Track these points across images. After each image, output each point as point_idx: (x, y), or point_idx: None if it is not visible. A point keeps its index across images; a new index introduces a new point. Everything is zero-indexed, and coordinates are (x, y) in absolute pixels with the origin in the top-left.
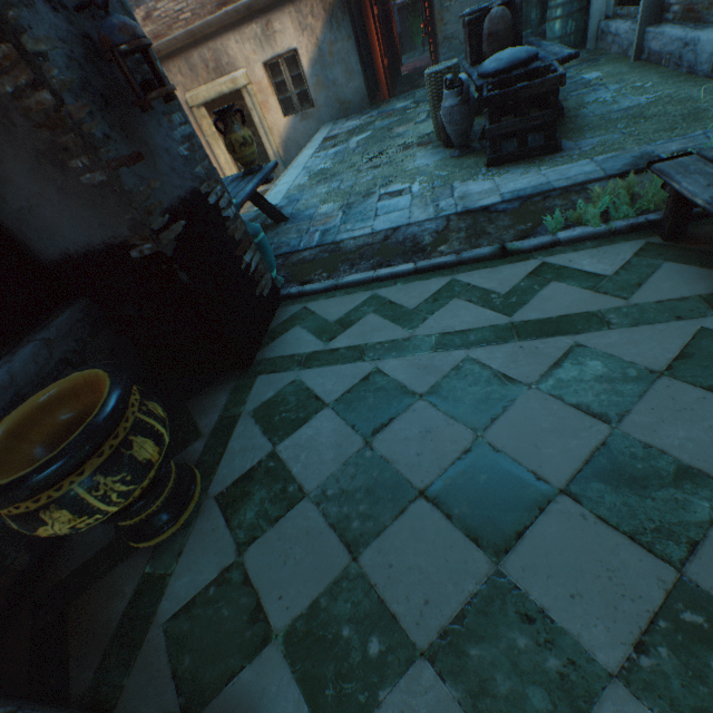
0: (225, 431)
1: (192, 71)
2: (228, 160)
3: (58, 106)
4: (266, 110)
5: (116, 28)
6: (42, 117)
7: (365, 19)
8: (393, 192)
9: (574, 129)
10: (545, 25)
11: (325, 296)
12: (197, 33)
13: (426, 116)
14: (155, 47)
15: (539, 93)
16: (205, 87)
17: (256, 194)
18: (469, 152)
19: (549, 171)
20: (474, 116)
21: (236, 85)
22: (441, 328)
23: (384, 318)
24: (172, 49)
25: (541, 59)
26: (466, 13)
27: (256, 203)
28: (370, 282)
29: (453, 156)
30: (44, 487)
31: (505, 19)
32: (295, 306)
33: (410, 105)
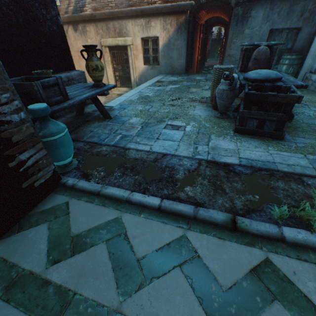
0: None
1: (107, 30)
2: (112, 75)
3: None
4: (136, 59)
5: None
6: None
7: (195, 36)
8: (175, 125)
9: (291, 127)
10: (277, 65)
11: (87, 198)
12: (115, 14)
13: (208, 87)
14: (93, 13)
15: (282, 101)
16: (111, 39)
17: (96, 99)
18: (226, 117)
19: (275, 152)
20: (234, 99)
21: (126, 43)
22: (150, 315)
23: (111, 257)
24: (101, 17)
25: (283, 81)
26: (245, 44)
27: (95, 103)
28: (123, 201)
29: (216, 116)
30: None
31: (266, 53)
32: (62, 197)
33: (203, 79)
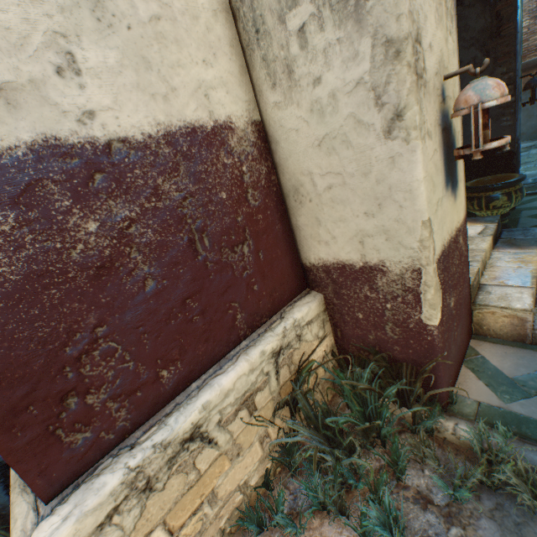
0: (513, 220)
1: None
2: None
3: (513, 102)
4: None
5: (536, 81)
6: (503, 105)
7: None
8: None
9: None
10: None
11: None
12: None
13: None
14: None
15: None
16: None
17: None
18: None
19: None
20: None
21: None
22: None
23: None
24: None
25: None
26: None
27: None
28: None
29: None
30: (510, 185)
31: None
32: (531, 197)
33: None
